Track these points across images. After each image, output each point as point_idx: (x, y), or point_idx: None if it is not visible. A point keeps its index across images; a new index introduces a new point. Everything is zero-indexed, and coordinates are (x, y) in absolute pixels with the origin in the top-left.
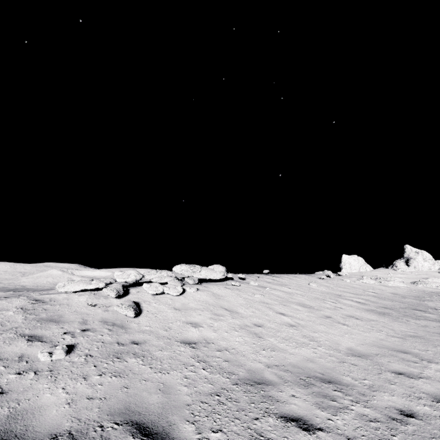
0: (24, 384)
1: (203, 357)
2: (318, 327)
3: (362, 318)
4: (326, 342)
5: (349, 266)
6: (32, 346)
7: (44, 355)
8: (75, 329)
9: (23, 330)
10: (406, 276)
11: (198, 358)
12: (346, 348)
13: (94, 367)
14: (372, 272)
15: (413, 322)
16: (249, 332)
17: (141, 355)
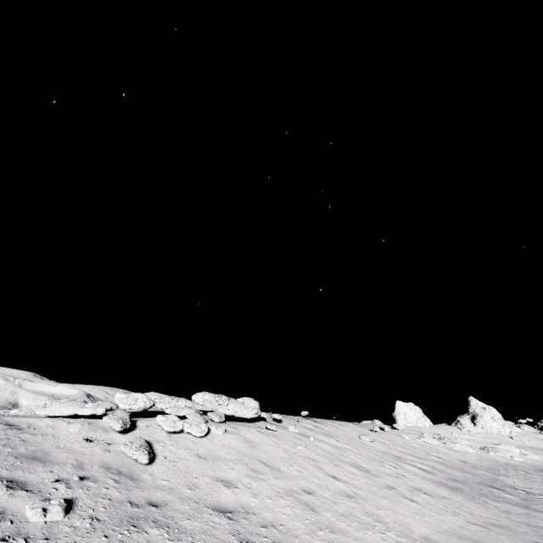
0: None
1: (245, 535)
2: (382, 501)
3: (432, 493)
4: (396, 525)
5: (404, 417)
6: (15, 497)
7: (36, 512)
8: (69, 475)
9: None
10: (474, 439)
11: (239, 535)
12: (421, 536)
13: (105, 538)
14: (433, 428)
15: (492, 505)
16: (298, 501)
17: (164, 523)
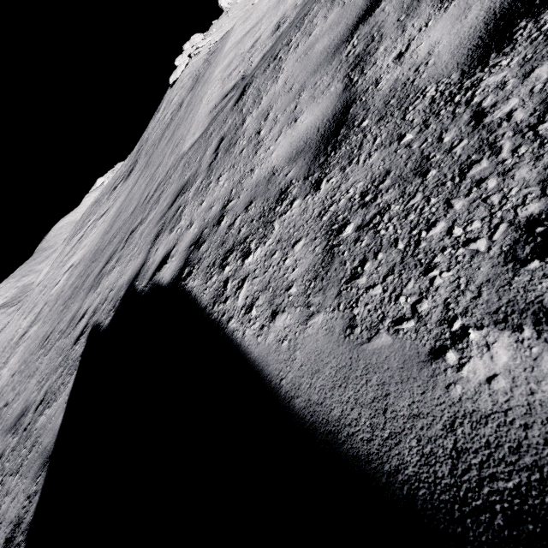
0: None
1: None
2: None
3: None
4: None
5: (225, 1)
6: None
7: None
8: None
9: None
10: None
11: None
12: None
13: None
14: None
15: None
16: None
17: None
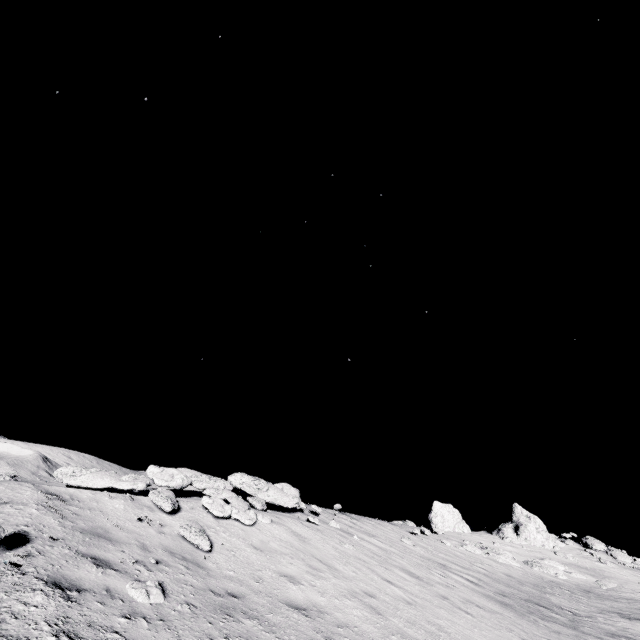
0: (146, 635)
1: (328, 633)
2: (439, 611)
3: (484, 607)
4: (458, 636)
5: (442, 520)
6: (109, 576)
7: (141, 592)
8: (141, 557)
9: (76, 545)
10: (517, 551)
11: (323, 633)
12: None
13: (210, 624)
14: (473, 536)
15: (542, 624)
16: (364, 603)
17: (253, 615)
